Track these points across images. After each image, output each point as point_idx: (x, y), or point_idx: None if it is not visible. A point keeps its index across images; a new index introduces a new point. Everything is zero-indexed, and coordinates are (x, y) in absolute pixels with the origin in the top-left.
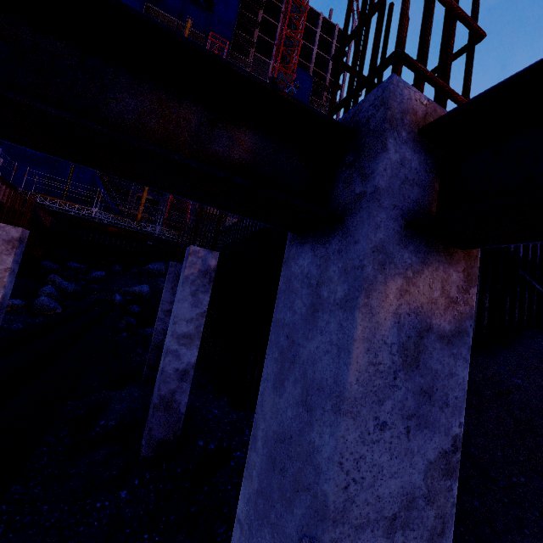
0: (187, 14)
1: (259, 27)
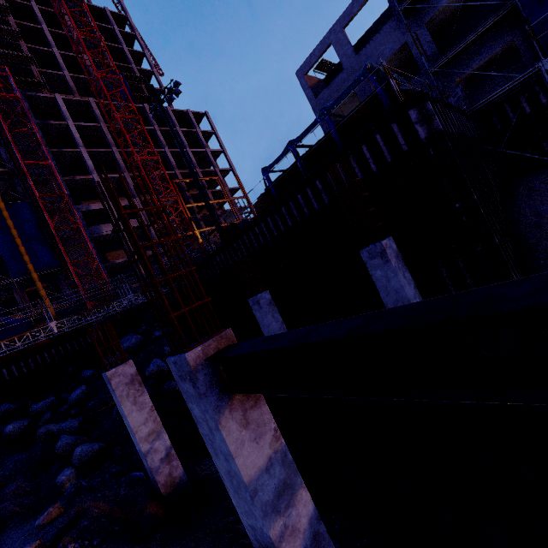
0: None
1: (21, 37)
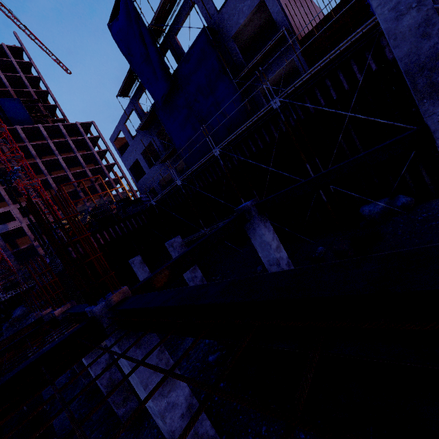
0: None
1: None
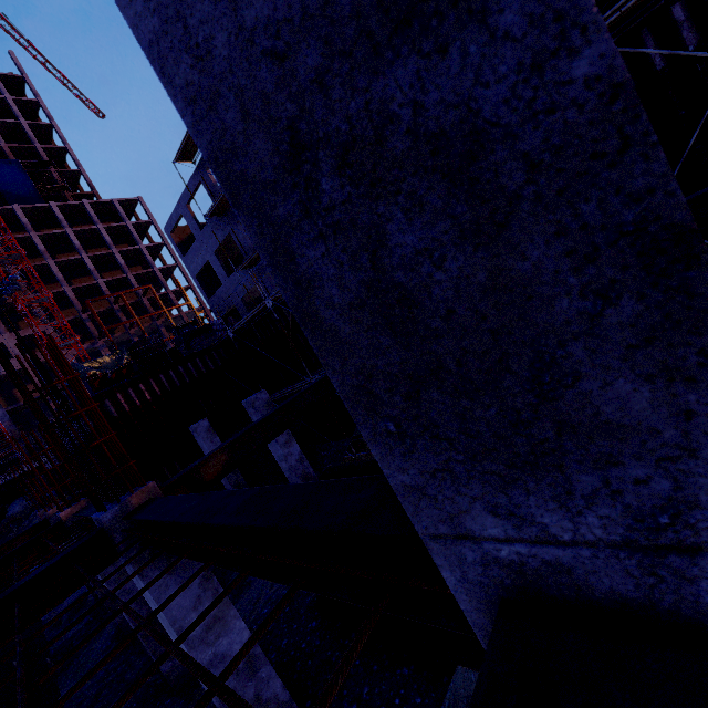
0: None
1: None
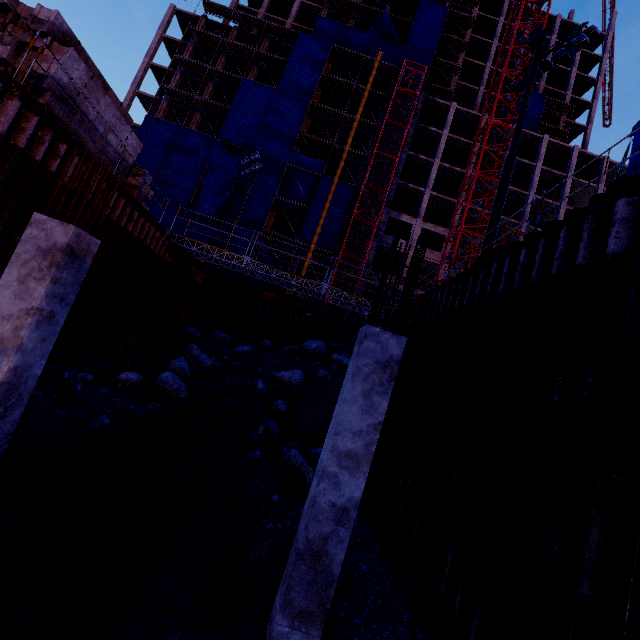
0: (376, 52)
1: (465, 50)
